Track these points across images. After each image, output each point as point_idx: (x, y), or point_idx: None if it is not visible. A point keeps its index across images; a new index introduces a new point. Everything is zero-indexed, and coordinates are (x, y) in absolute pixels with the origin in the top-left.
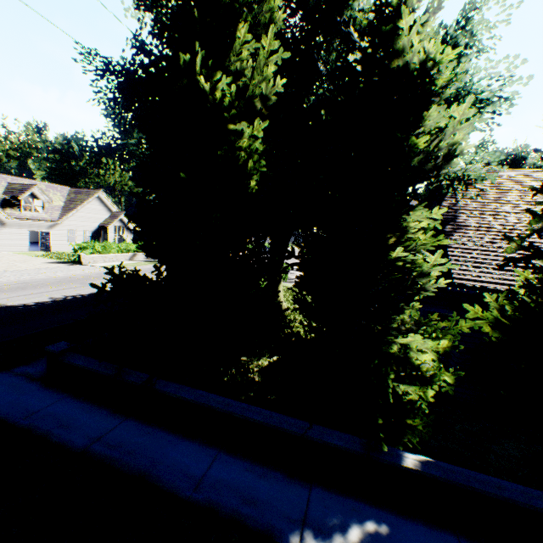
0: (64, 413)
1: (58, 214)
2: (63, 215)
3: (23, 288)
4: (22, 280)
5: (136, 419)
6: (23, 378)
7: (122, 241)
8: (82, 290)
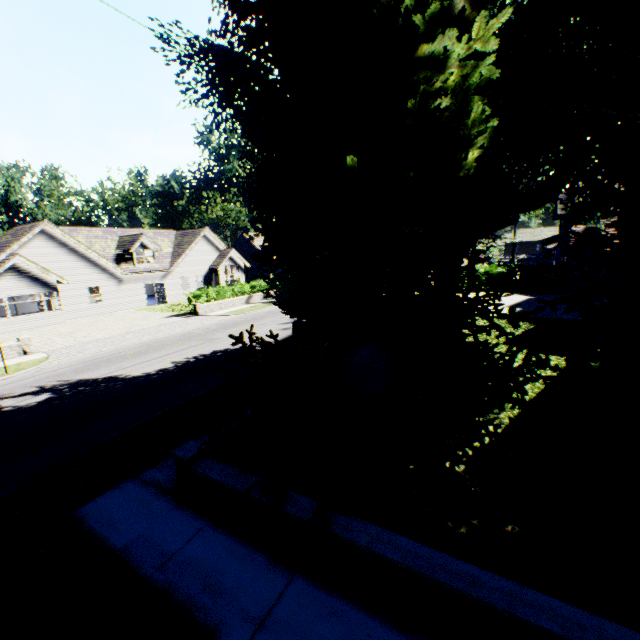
0: (207, 559)
1: (169, 262)
2: (173, 263)
3: (145, 351)
4: (143, 342)
5: (308, 578)
6: (152, 490)
7: (234, 282)
8: (203, 349)
